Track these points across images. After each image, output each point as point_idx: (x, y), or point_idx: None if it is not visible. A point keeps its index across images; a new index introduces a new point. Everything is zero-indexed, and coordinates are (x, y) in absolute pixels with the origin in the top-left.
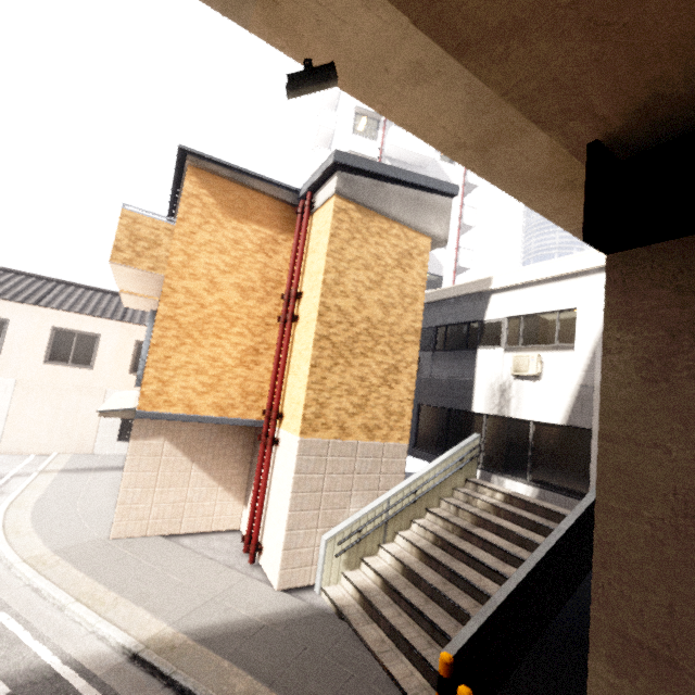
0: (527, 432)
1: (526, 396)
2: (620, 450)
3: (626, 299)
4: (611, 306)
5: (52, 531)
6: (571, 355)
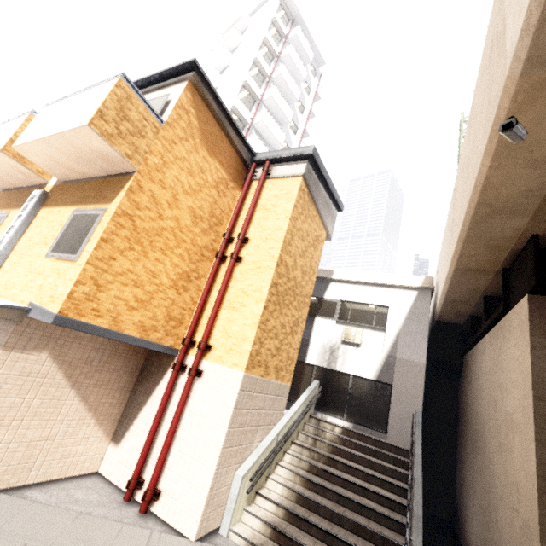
0: (347, 382)
1: (350, 357)
2: None
3: (542, 321)
4: (534, 323)
5: None
6: (382, 335)
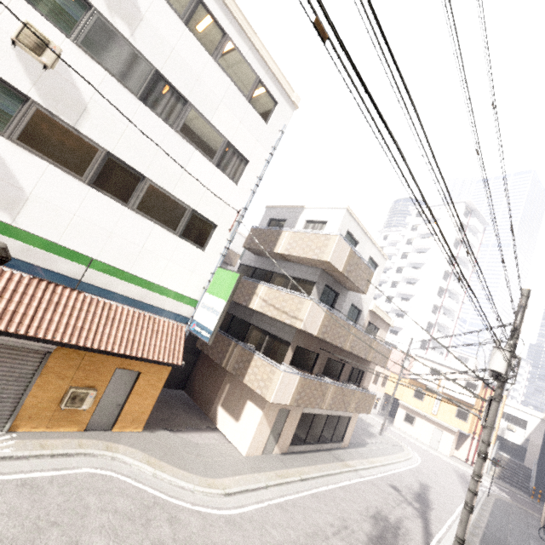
0: (508, 443)
1: (510, 435)
2: None
3: None
4: None
5: (439, 453)
6: (524, 431)
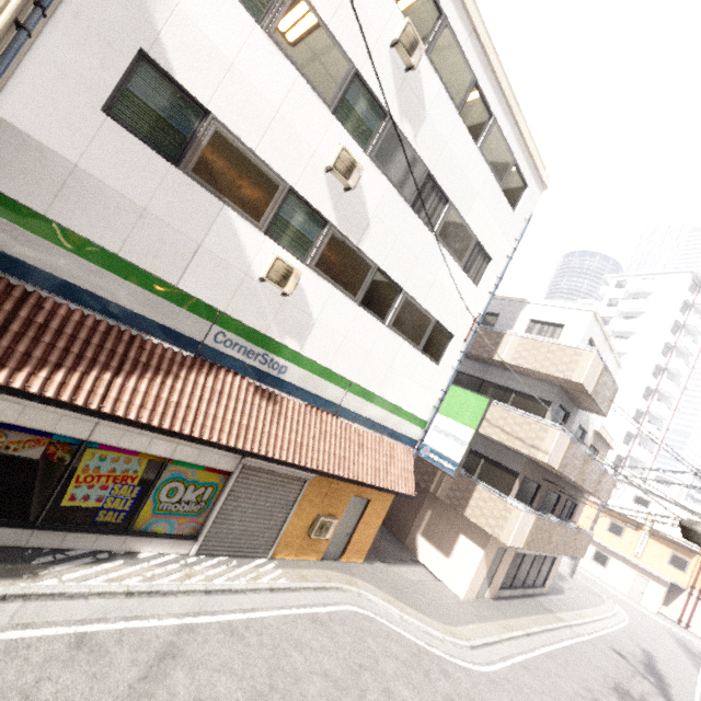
0: None
1: None
2: None
3: None
4: None
5: (643, 608)
6: None
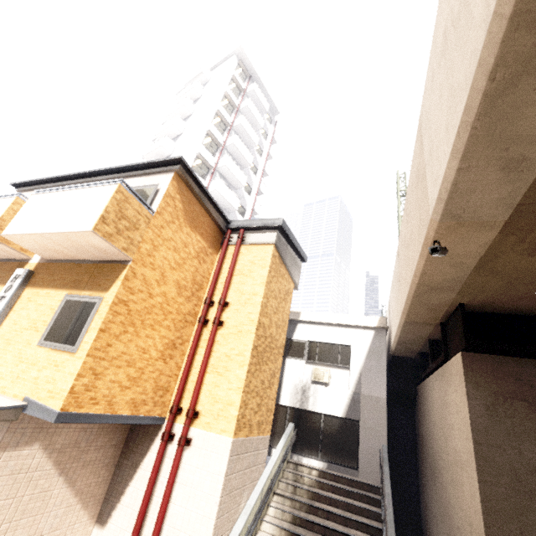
0: (319, 421)
1: (320, 396)
2: (484, 449)
3: (473, 375)
4: (467, 376)
5: None
6: (347, 373)
